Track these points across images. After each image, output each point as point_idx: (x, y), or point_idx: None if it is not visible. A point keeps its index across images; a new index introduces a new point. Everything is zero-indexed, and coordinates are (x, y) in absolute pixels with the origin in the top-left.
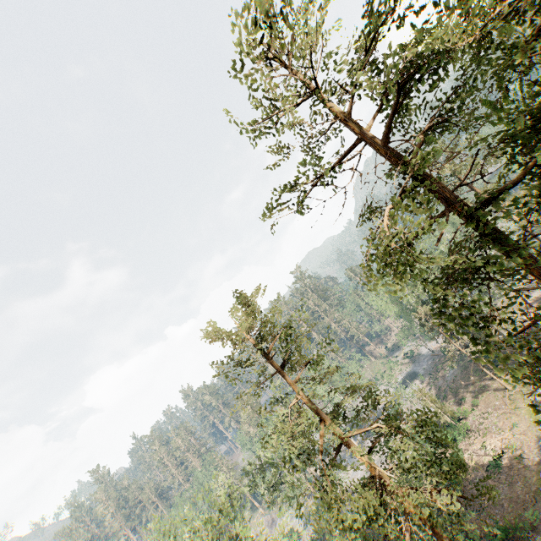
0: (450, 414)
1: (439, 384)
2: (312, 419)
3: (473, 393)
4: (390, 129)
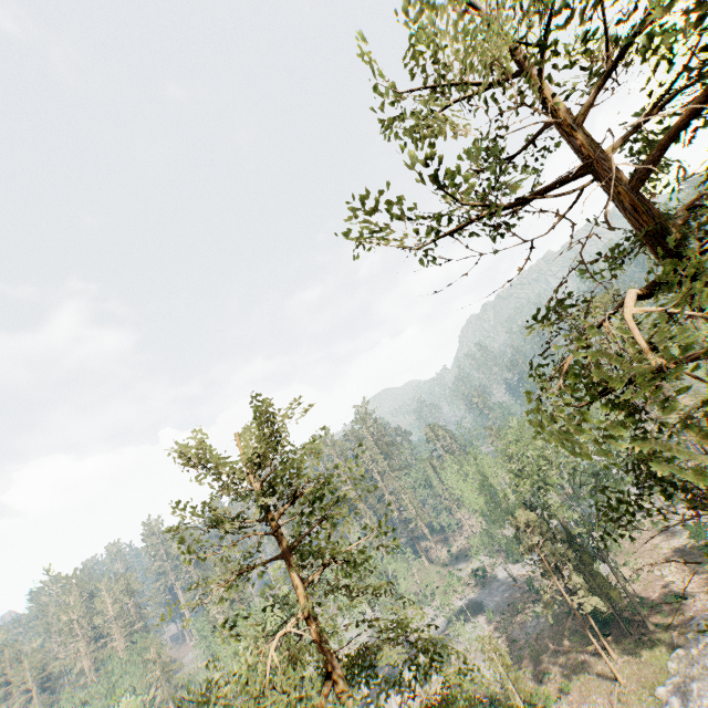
0: (525, 695)
1: (513, 634)
2: (317, 684)
3: (564, 668)
4: (652, 161)
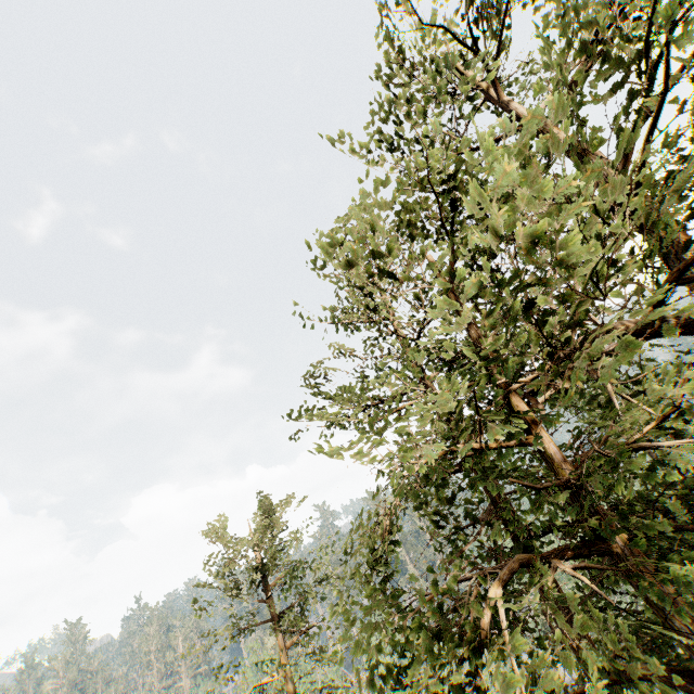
0: None
1: None
2: None
3: None
4: None
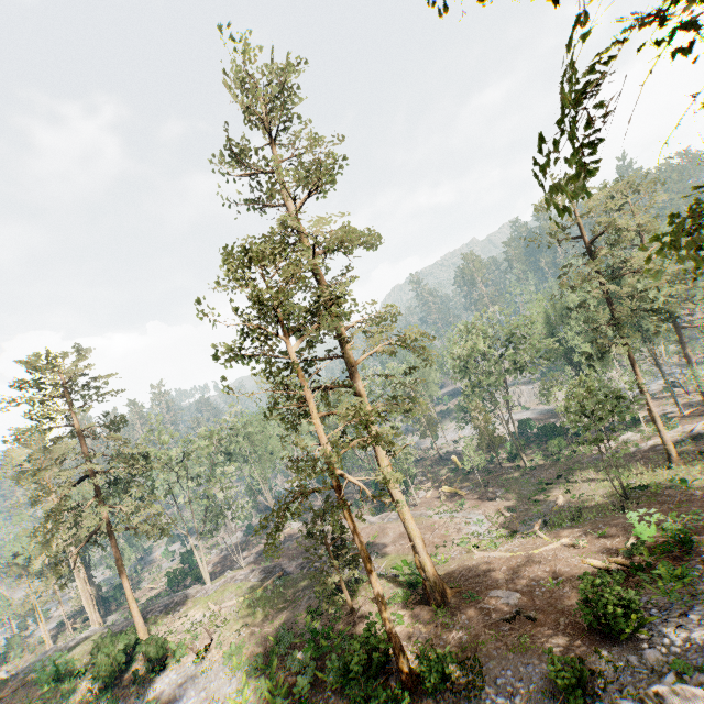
0: None
1: None
2: None
3: (54, 637)
4: None
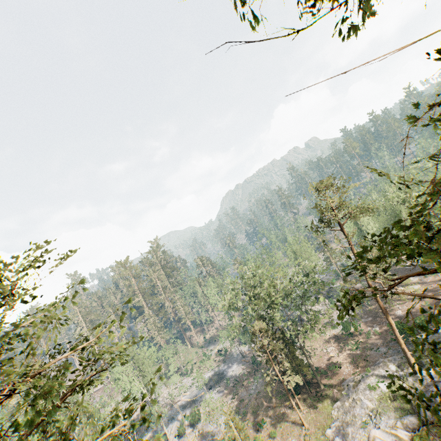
0: None
1: (242, 395)
2: None
3: (273, 419)
4: None
